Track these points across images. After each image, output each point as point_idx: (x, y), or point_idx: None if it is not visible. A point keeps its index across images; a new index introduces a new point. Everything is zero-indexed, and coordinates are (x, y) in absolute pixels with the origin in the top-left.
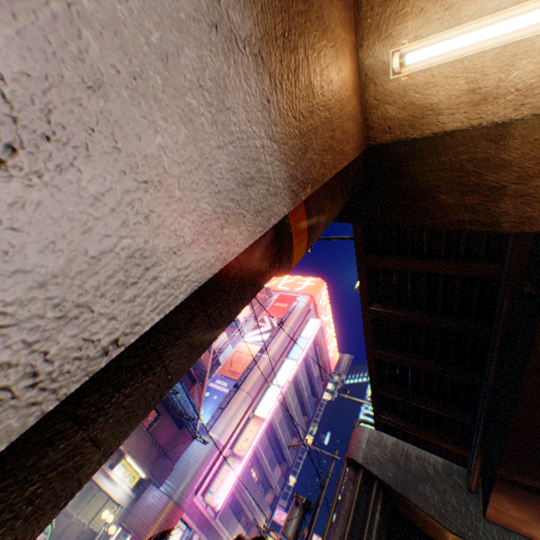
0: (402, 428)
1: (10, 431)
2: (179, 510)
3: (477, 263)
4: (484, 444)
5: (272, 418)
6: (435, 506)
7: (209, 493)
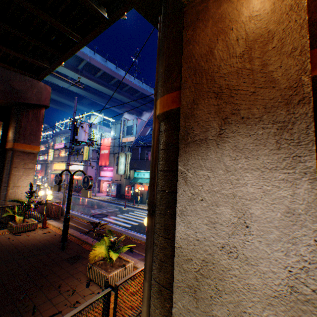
0: None
1: None
2: None
3: None
4: None
5: None
6: None
7: None
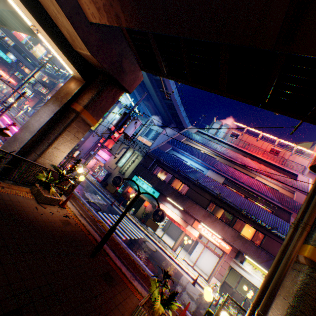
0: None
1: (39, 130)
2: None
3: None
4: None
5: None
6: None
7: None
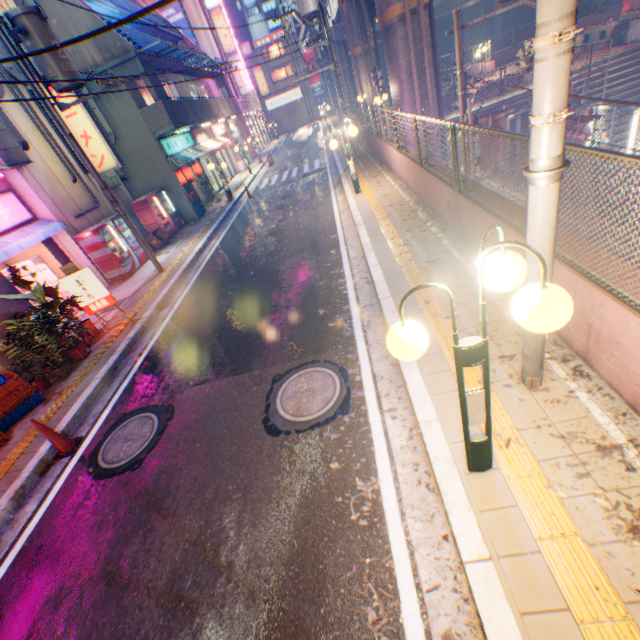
0: None
1: None
2: (242, 114)
3: None
4: None
5: None
6: None
7: (242, 92)
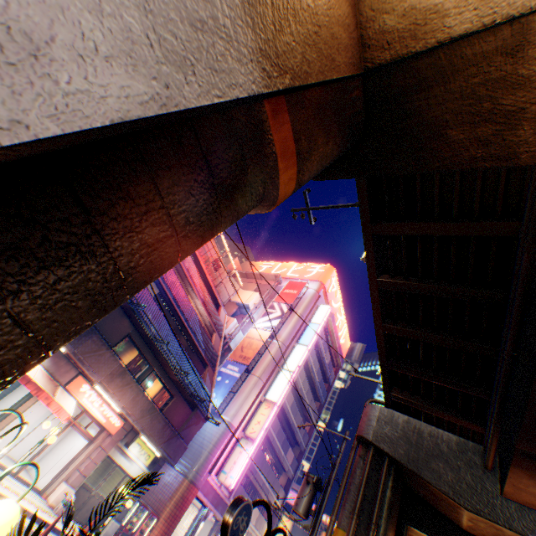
0: (414, 405)
1: None
2: (194, 488)
3: (493, 222)
4: (501, 418)
5: (283, 403)
6: (449, 483)
7: (223, 473)
